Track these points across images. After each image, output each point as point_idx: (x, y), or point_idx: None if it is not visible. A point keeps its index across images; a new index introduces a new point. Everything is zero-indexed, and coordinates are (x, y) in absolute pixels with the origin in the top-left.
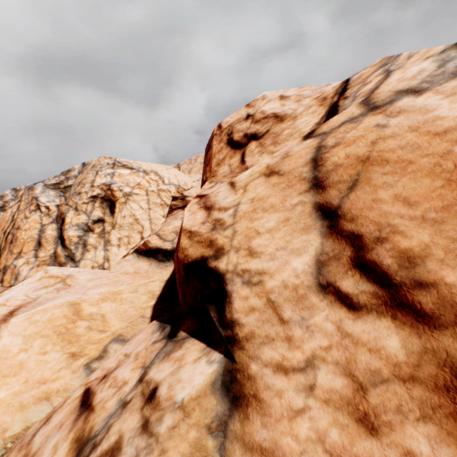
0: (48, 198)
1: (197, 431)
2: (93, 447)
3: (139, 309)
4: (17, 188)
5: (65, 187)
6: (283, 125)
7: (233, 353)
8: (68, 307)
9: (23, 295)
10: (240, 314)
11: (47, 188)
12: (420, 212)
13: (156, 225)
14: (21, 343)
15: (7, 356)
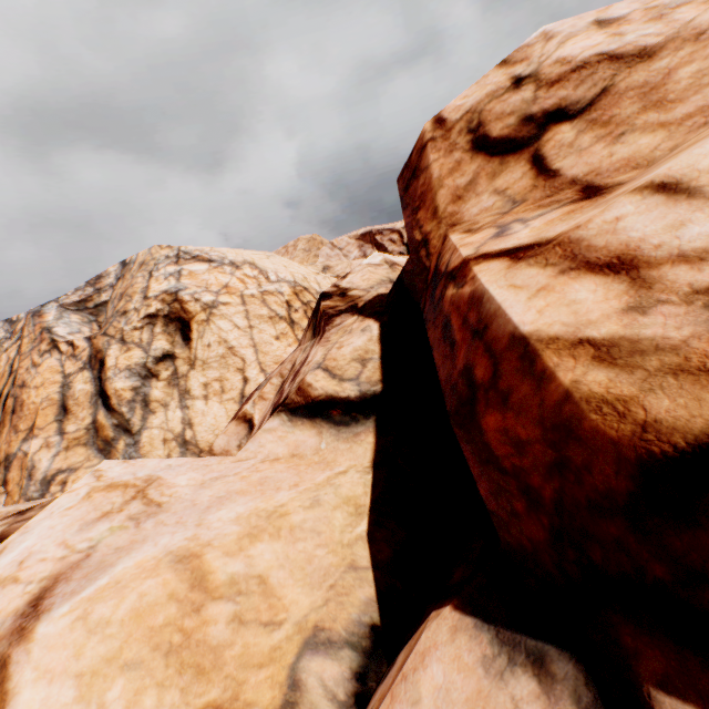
0: (69, 327)
1: None
2: None
3: (338, 549)
4: (13, 318)
5: (96, 306)
6: (662, 61)
7: None
8: (173, 569)
9: (56, 546)
10: None
11: (65, 311)
12: None
13: (265, 354)
14: (71, 701)
15: None
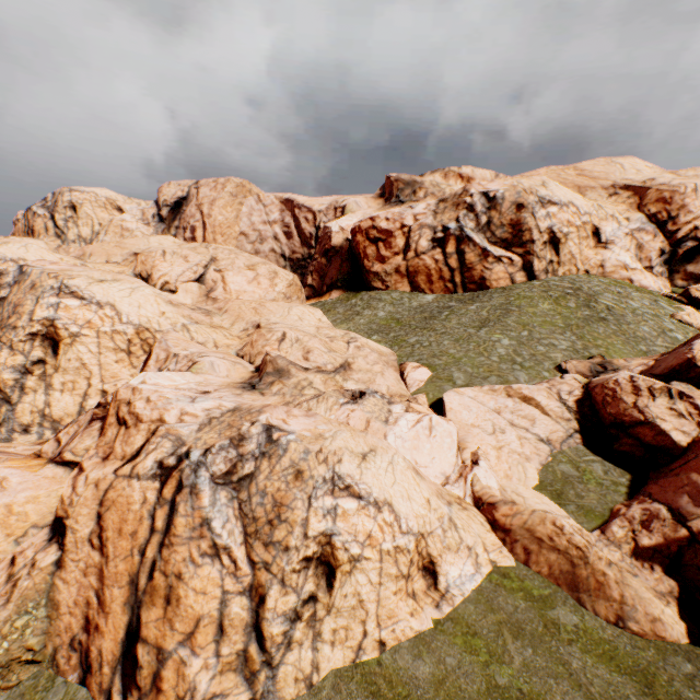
0: None
1: (46, 574)
2: (14, 577)
3: (51, 508)
4: None
5: None
6: (135, 431)
7: (63, 554)
8: (5, 508)
9: None
10: (68, 542)
11: None
12: (114, 527)
13: (107, 370)
14: None
15: None
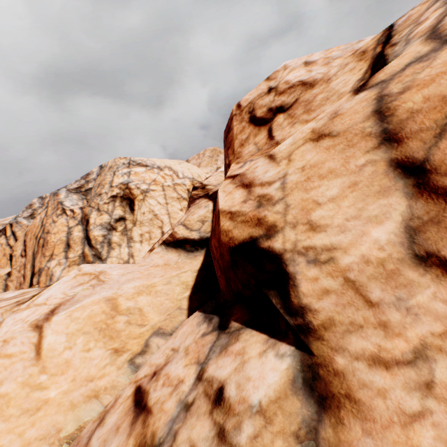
0: (71, 202)
1: (283, 441)
2: None
3: (175, 301)
4: (43, 196)
5: (86, 190)
6: (315, 90)
7: (309, 345)
8: (105, 303)
9: (61, 294)
10: (311, 298)
11: (70, 193)
12: None
13: (174, 219)
14: (64, 341)
15: (53, 355)
